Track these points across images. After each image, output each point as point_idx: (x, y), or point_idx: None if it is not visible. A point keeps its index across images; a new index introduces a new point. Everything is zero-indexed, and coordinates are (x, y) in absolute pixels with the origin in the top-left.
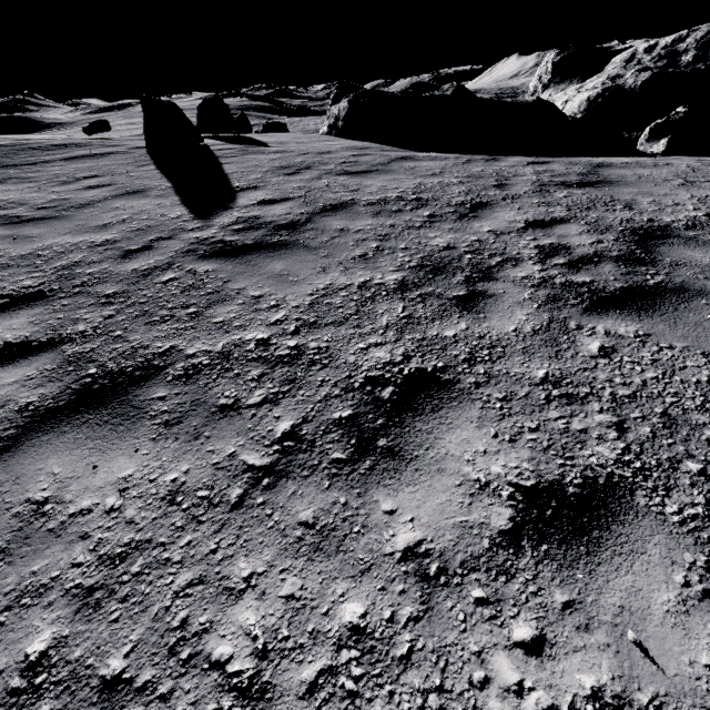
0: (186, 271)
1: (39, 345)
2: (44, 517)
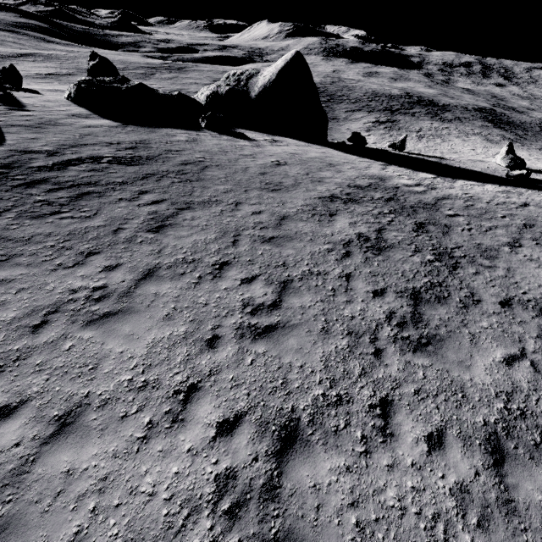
0: None
1: None
2: None
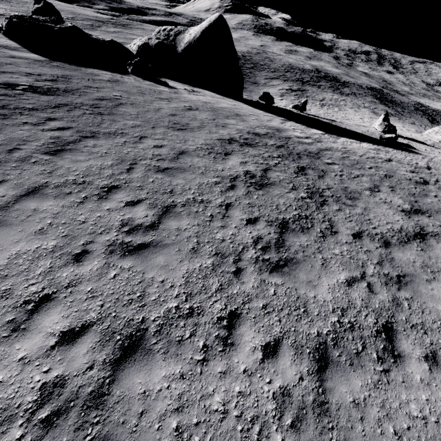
0: None
1: None
2: None
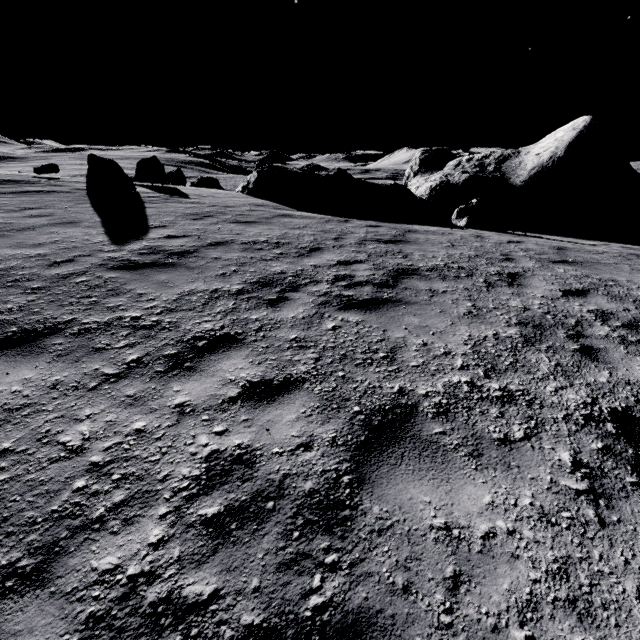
0: (96, 276)
1: None
2: None
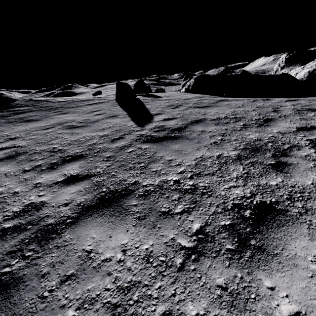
0: (137, 147)
1: (83, 177)
2: (91, 260)
